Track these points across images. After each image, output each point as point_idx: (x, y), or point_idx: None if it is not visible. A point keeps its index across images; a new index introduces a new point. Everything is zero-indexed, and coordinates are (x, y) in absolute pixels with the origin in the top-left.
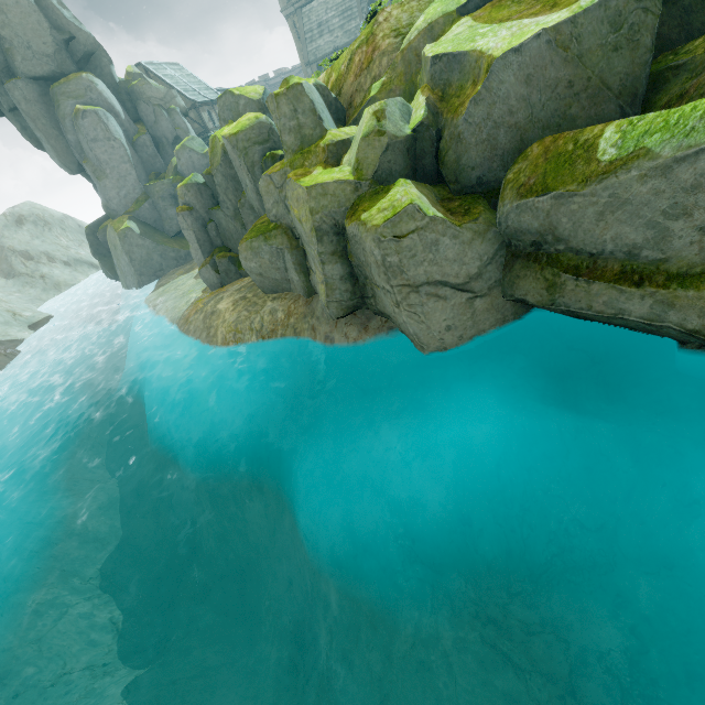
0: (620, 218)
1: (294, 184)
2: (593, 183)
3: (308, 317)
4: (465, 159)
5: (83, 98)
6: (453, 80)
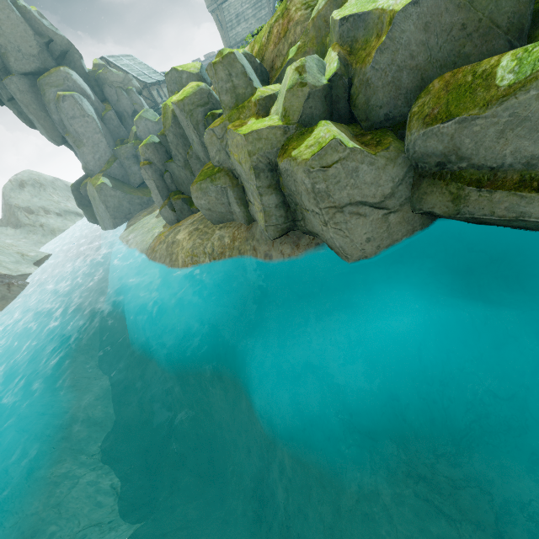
0: (519, 134)
1: (233, 133)
2: (493, 106)
3: (250, 240)
4: (373, 100)
5: (62, 86)
6: (359, 37)
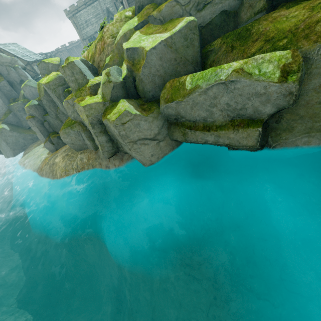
0: (198, 108)
1: (78, 105)
2: (186, 97)
3: (97, 159)
4: (146, 88)
5: None
6: (136, 58)
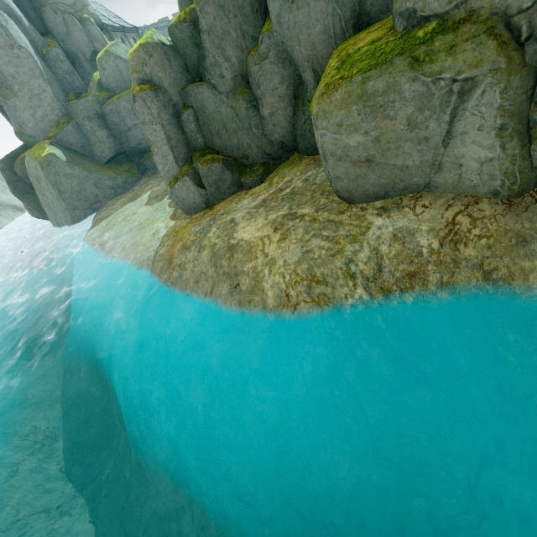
0: None
1: None
2: None
3: None
4: None
5: None
6: None
